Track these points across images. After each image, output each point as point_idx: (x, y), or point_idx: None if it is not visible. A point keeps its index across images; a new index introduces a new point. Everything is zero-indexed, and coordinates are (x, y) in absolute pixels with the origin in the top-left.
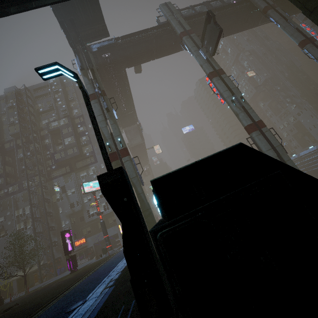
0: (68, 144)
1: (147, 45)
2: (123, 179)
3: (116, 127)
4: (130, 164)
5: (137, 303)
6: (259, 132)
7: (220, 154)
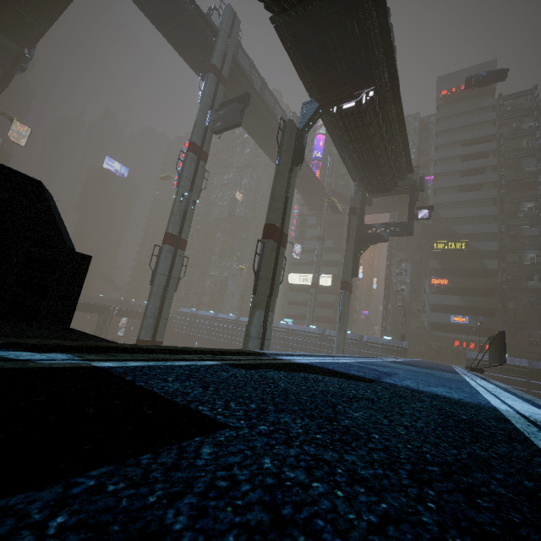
0: None
1: (170, 6)
2: None
3: None
4: None
5: None
6: (174, 250)
7: (20, 174)
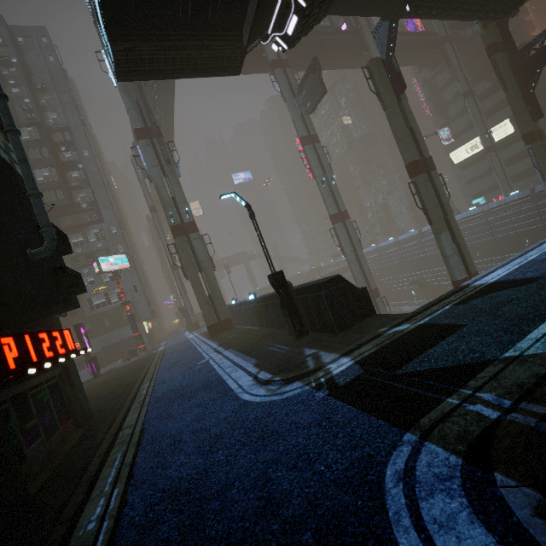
0: (45, 181)
1: None
2: (284, 276)
3: (180, 190)
4: (200, 243)
5: (292, 325)
6: (343, 224)
7: (335, 277)
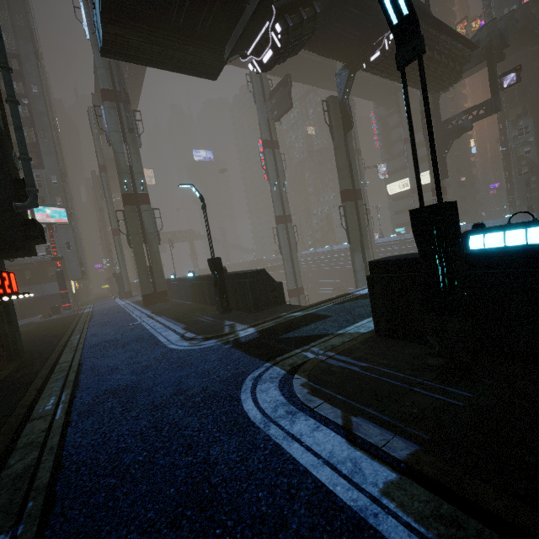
0: None
1: None
2: (221, 262)
3: (139, 160)
4: (150, 216)
5: (221, 302)
6: (285, 226)
7: (260, 270)
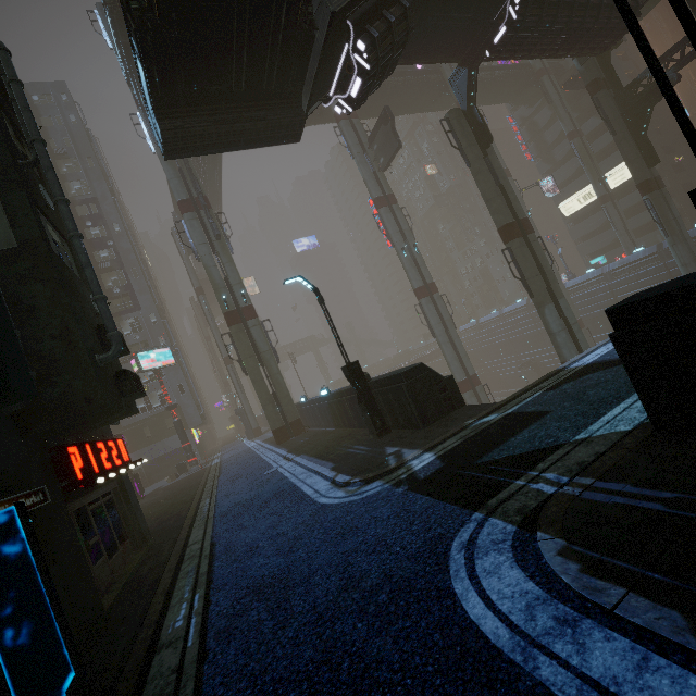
0: None
1: None
2: (360, 367)
3: (234, 269)
4: (260, 331)
5: (372, 422)
6: (430, 299)
7: (417, 366)
